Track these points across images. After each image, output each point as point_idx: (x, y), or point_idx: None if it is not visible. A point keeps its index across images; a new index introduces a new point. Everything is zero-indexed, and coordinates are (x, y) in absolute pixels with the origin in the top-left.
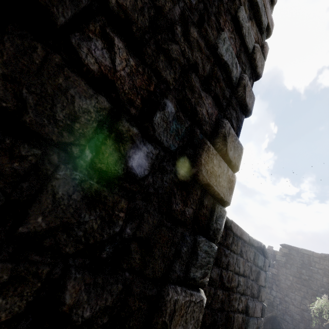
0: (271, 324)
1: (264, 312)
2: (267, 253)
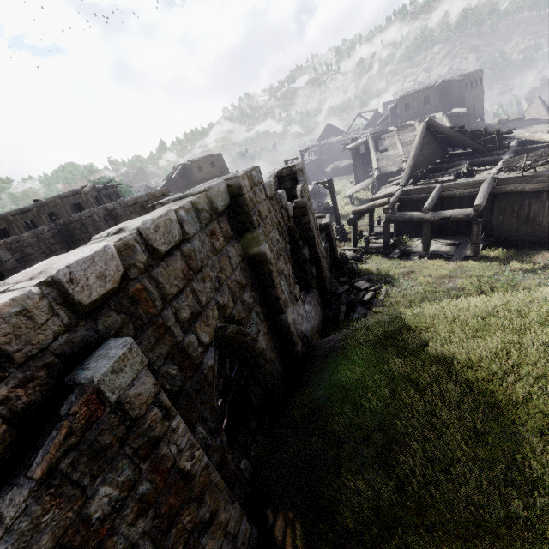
0: None
1: None
2: None
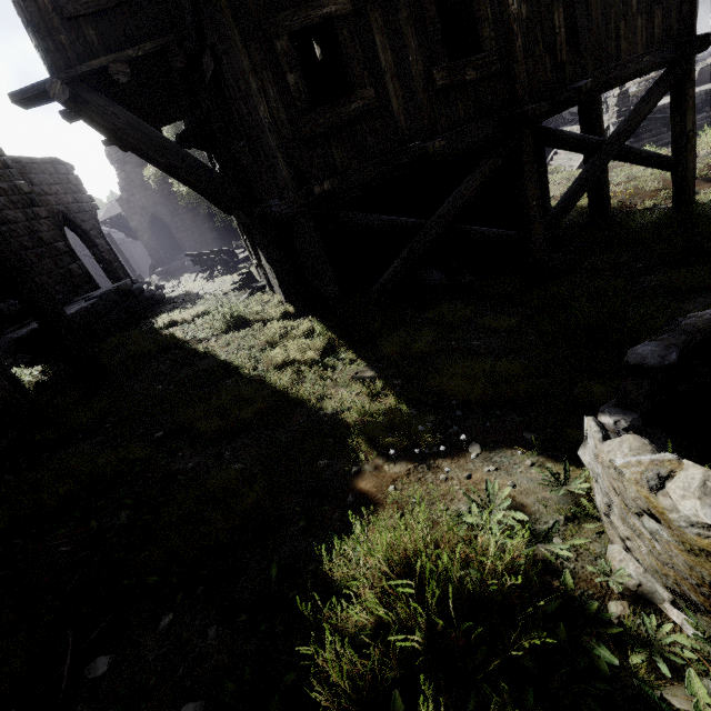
0: (167, 229)
1: (93, 199)
2: (63, 162)
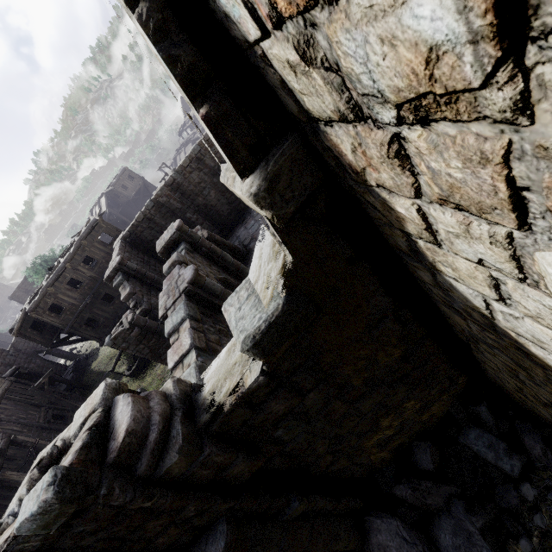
0: None
1: None
2: None
